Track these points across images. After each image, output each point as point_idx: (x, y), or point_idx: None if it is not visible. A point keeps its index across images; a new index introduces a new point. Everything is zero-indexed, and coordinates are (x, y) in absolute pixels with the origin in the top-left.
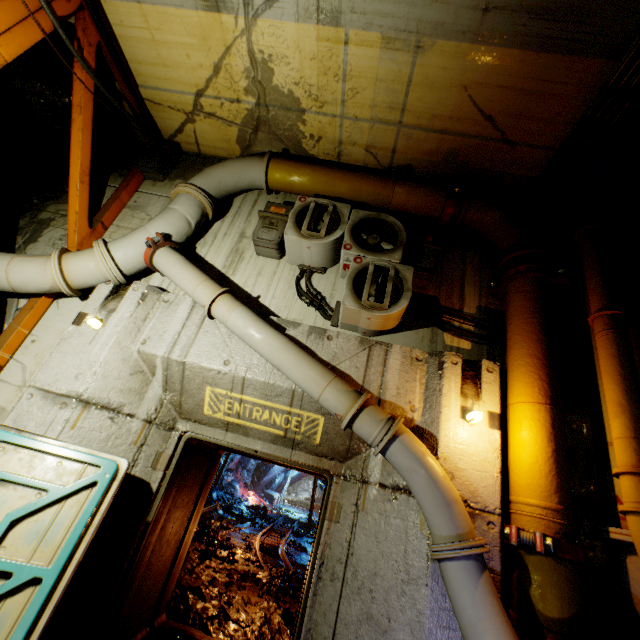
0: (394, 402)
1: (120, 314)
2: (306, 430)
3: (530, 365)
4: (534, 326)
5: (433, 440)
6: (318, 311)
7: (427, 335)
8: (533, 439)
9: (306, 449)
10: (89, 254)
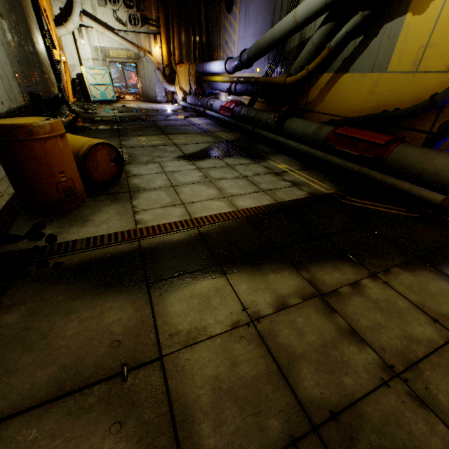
0: (144, 48)
1: (85, 38)
2: (131, 56)
3: (164, 36)
4: (164, 27)
5: (152, 54)
6: (122, 25)
7: (147, 28)
8: (165, 51)
9: (132, 59)
10: (71, 24)
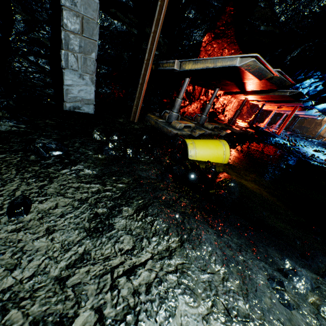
0: None
1: None
2: None
3: None
4: None
5: None
6: None
7: None
8: None
9: None
10: None
